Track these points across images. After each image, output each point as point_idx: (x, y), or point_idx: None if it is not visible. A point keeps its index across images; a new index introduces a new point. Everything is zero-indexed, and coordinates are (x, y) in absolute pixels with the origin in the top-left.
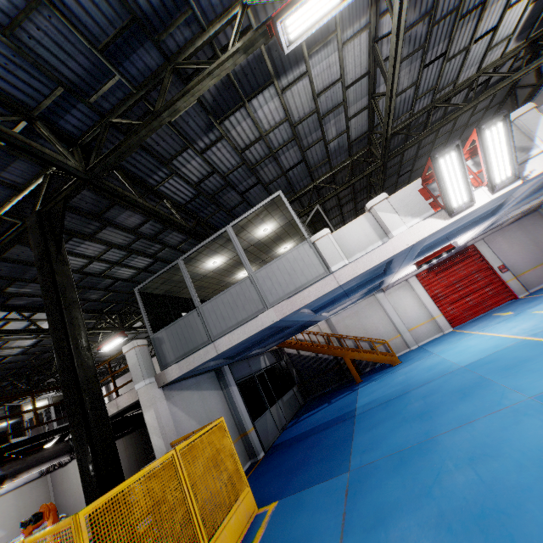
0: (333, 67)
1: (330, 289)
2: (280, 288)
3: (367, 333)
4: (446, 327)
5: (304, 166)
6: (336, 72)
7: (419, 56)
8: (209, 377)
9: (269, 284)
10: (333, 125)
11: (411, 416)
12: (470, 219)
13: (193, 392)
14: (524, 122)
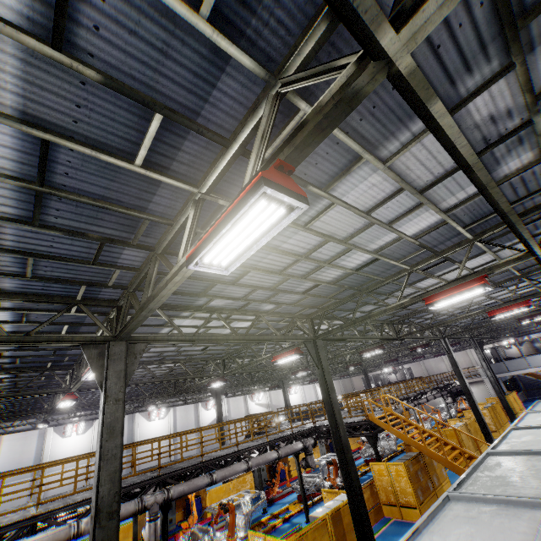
0: None
1: None
2: (534, 364)
3: None
4: None
5: None
6: None
7: None
8: None
9: (530, 362)
10: None
11: None
12: None
13: None
14: None
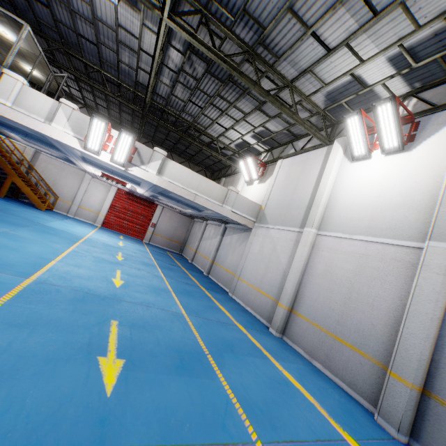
0: (136, 27)
1: None
2: None
3: (54, 185)
4: (99, 222)
5: (97, 50)
6: (137, 32)
7: (189, 92)
8: None
9: None
10: (128, 57)
11: None
12: (122, 173)
13: None
14: (155, 155)
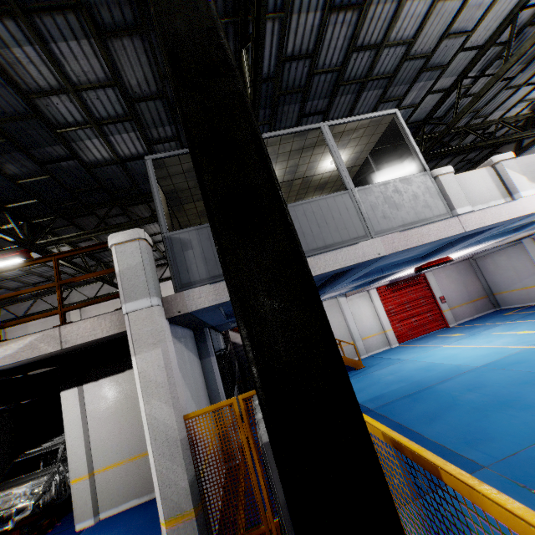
0: (479, 11)
1: (454, 233)
2: (390, 217)
3: None
4: (394, 341)
5: None
6: (474, 20)
7: None
8: (191, 337)
9: (376, 208)
10: (417, 90)
11: (485, 405)
12: (516, 224)
13: (183, 348)
14: None
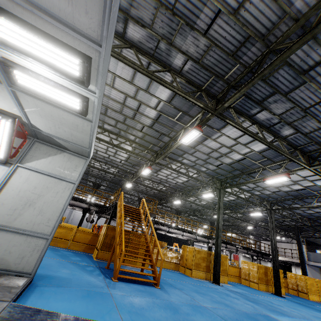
0: None
1: None
2: None
3: None
4: None
5: None
6: None
7: None
8: (317, 269)
9: None
10: None
11: None
12: None
13: (312, 269)
14: None
